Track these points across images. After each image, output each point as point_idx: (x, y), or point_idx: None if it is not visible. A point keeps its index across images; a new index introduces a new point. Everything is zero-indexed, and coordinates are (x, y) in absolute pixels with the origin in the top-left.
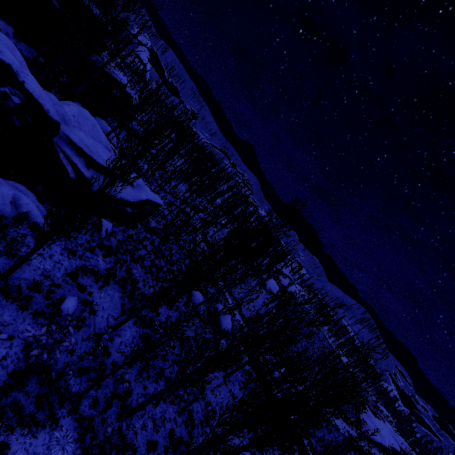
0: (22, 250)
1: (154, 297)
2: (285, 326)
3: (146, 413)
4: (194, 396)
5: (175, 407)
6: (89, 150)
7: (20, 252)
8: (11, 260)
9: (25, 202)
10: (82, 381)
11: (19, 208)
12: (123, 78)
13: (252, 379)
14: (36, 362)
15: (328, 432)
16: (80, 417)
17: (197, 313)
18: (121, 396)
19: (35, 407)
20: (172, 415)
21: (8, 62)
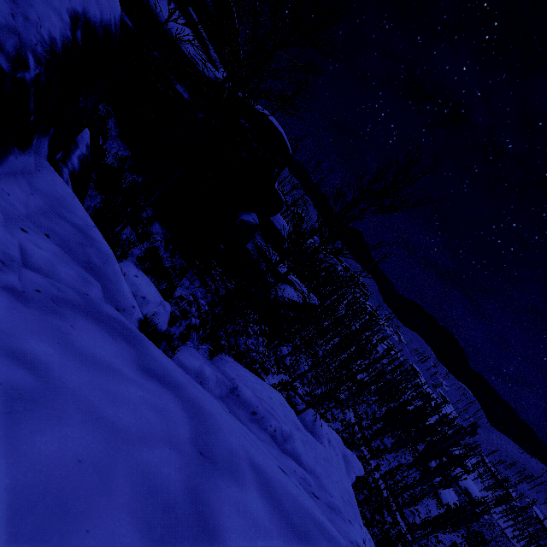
0: None
1: None
2: None
3: None
4: None
5: None
6: None
7: None
8: None
9: None
10: None
11: None
12: None
13: None
14: None
15: None
16: None
17: None
18: None
19: None
20: None
21: None
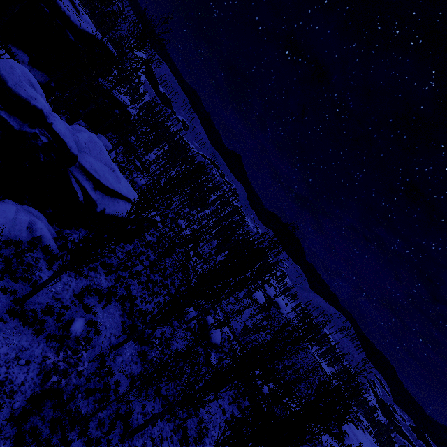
0: (36, 274)
1: (151, 313)
2: (282, 351)
3: (145, 432)
4: (188, 413)
5: (171, 425)
6: (98, 174)
7: (34, 276)
8: (27, 285)
9: (39, 226)
10: (89, 403)
11: (33, 233)
12: (125, 99)
13: (241, 393)
14: (51, 386)
15: (312, 445)
16: (89, 440)
17: (189, 326)
18: (124, 416)
19: (51, 432)
20: (168, 433)
21: (40, 107)
